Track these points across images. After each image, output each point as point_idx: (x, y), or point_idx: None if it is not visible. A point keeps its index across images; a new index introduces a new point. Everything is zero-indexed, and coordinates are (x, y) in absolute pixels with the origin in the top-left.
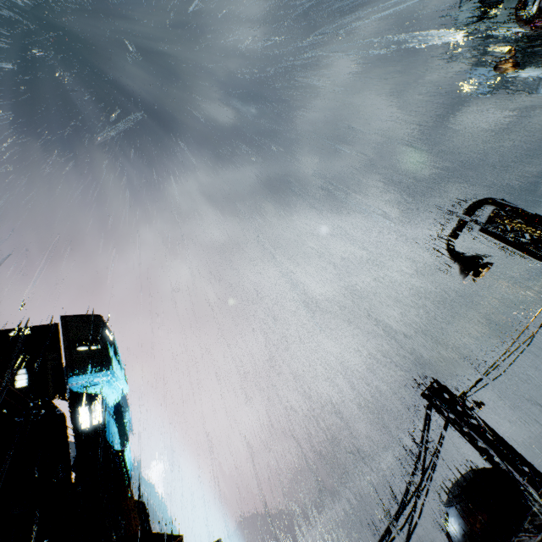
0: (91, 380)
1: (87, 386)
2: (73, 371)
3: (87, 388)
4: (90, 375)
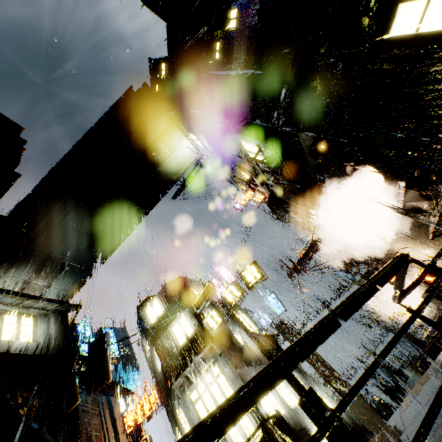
0: (128, 378)
1: (125, 382)
2: (119, 369)
3: (125, 384)
4: (128, 373)
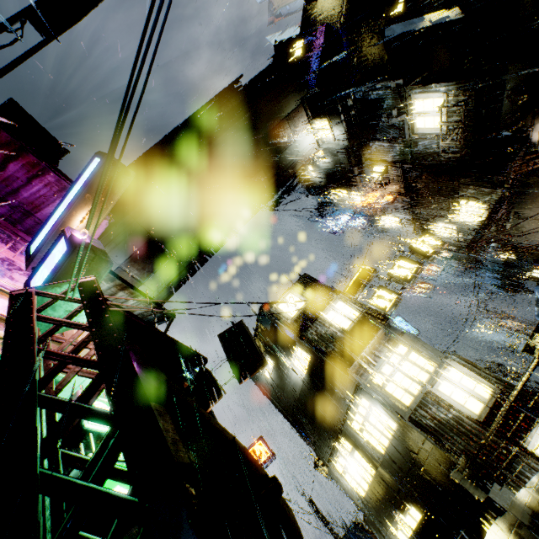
0: None
1: None
2: None
3: None
4: None
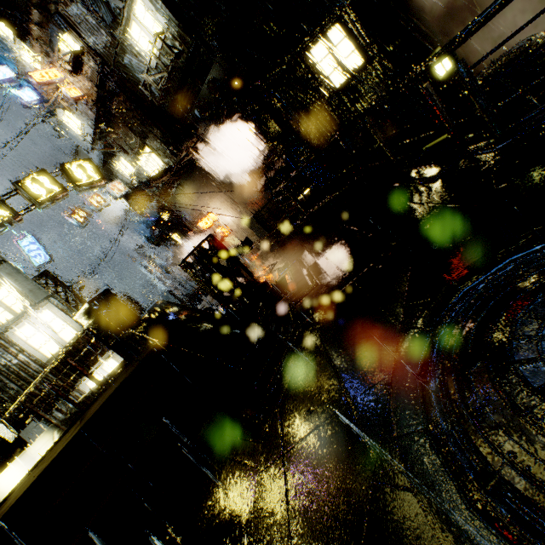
0: None
1: None
2: None
3: None
4: None
